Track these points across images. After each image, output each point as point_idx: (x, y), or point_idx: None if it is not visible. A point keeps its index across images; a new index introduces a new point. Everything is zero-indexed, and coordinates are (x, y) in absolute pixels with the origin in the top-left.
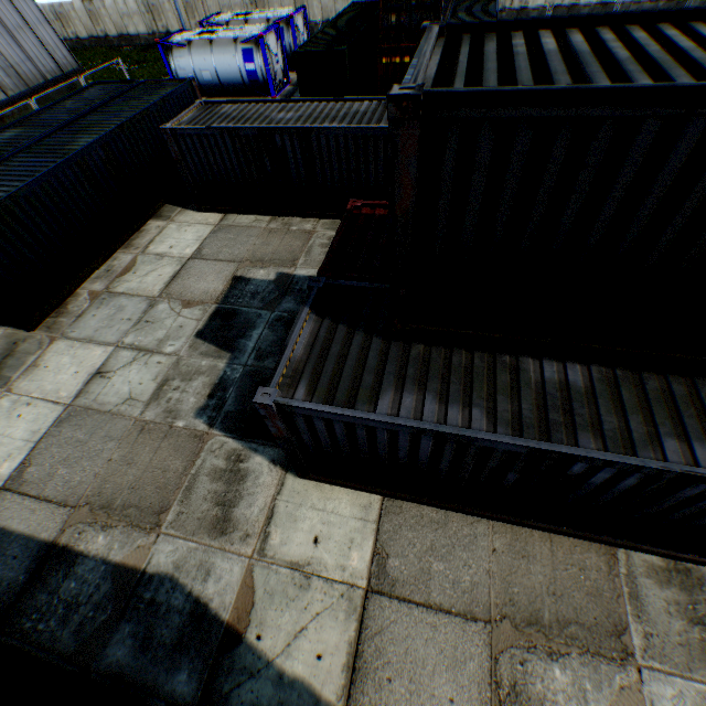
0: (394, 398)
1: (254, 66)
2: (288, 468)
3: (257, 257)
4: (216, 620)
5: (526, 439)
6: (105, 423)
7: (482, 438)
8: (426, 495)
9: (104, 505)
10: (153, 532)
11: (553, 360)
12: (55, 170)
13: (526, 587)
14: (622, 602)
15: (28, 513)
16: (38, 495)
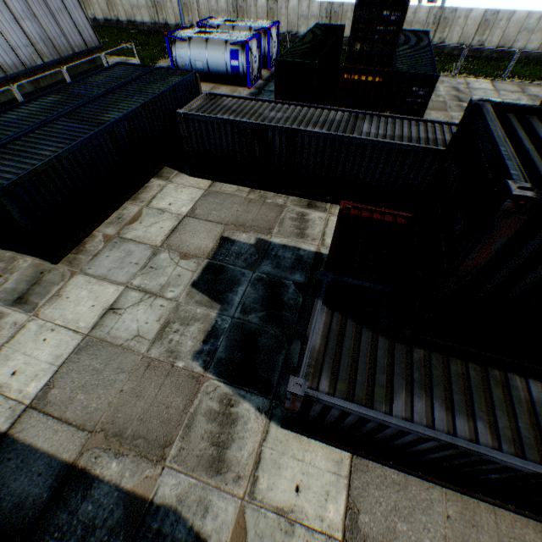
0: (405, 400)
1: (238, 63)
2: (271, 416)
3: (240, 222)
4: None
5: (533, 463)
6: (117, 355)
7: (493, 456)
8: (392, 460)
9: (116, 433)
10: (159, 463)
11: (535, 380)
12: (92, 137)
13: None
14: None
15: (51, 432)
16: (59, 416)
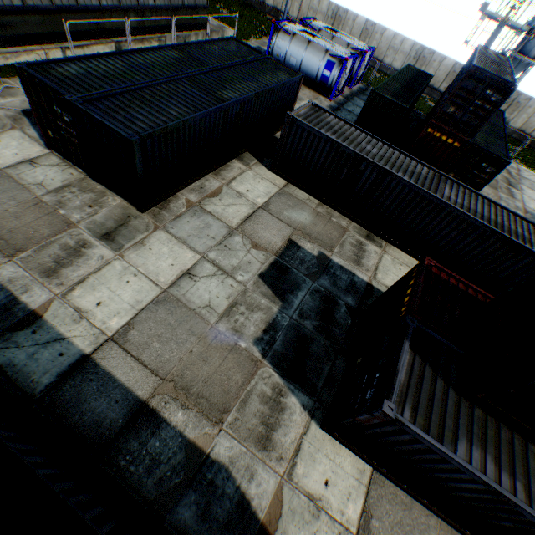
0: (465, 447)
1: (330, 74)
2: (313, 416)
3: (307, 231)
4: (255, 516)
5: None
6: (189, 318)
7: (528, 511)
8: (407, 484)
9: (183, 387)
10: (217, 425)
11: None
12: (212, 111)
13: None
14: None
15: (128, 368)
16: (136, 356)
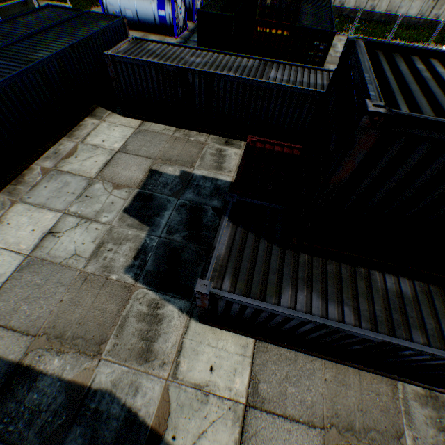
0: (291, 294)
1: (164, 13)
2: (191, 315)
3: (166, 157)
4: (143, 425)
5: (382, 334)
6: (56, 272)
7: (354, 331)
8: (285, 342)
9: (57, 336)
10: (96, 357)
11: (390, 274)
12: (21, 74)
13: (345, 405)
14: (400, 416)
15: None
16: (5, 325)
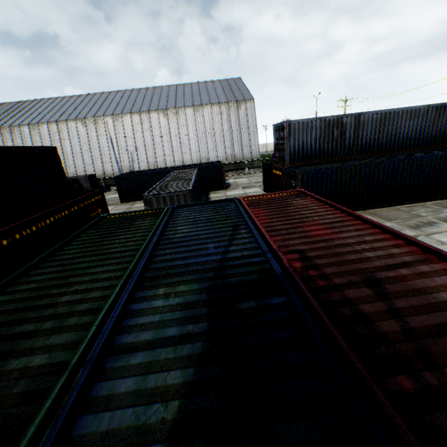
0: None
1: None
2: None
3: None
4: None
5: None
6: None
7: None
8: None
9: None
10: None
11: None
12: (149, 173)
13: None
14: None
15: None
16: None
